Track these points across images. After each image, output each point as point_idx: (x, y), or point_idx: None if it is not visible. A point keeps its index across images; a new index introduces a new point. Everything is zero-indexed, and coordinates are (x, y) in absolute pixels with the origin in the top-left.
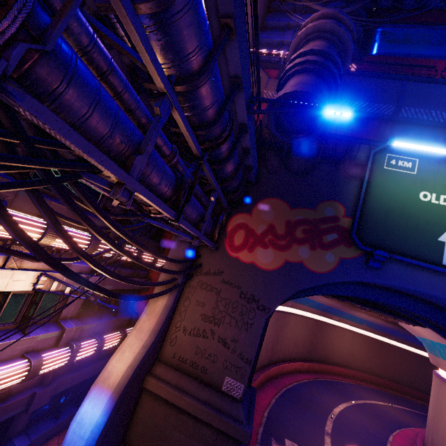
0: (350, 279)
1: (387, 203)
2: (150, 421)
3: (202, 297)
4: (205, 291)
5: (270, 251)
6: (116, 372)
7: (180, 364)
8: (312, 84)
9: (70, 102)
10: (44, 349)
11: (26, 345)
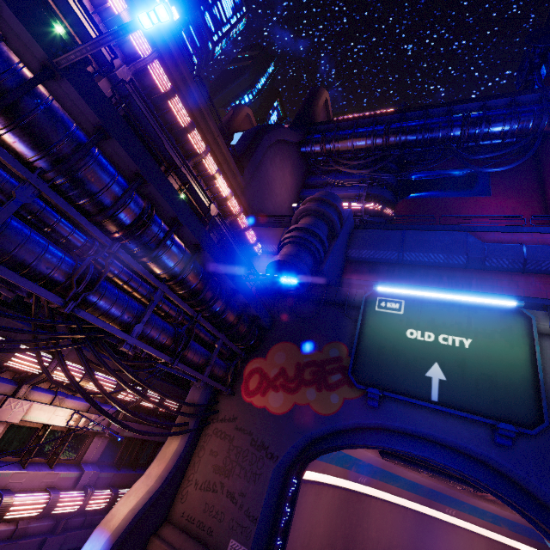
0: (354, 421)
1: (379, 341)
2: None
3: (216, 445)
4: (219, 439)
5: (280, 395)
6: (118, 515)
7: (188, 524)
8: (293, 253)
9: (101, 306)
10: (63, 489)
11: (50, 480)
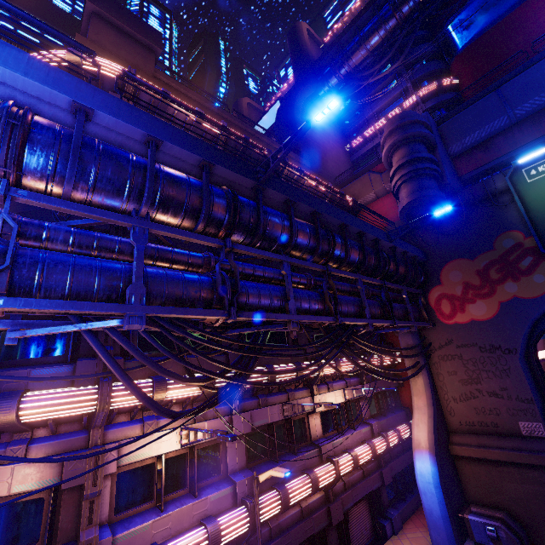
0: None
1: None
2: (477, 482)
3: (449, 367)
4: (448, 362)
5: (479, 303)
6: (421, 438)
7: (470, 428)
8: (416, 187)
9: (343, 310)
10: (368, 439)
11: (360, 436)
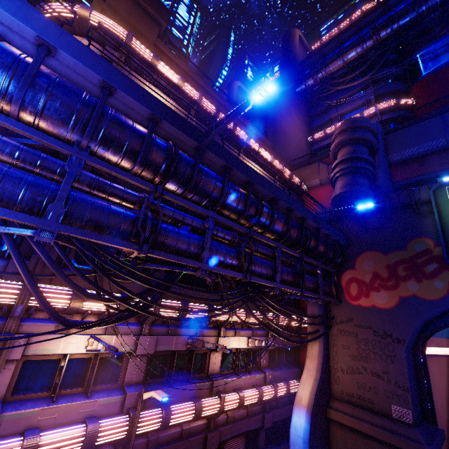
0: None
1: None
2: (344, 447)
3: (344, 341)
4: (345, 336)
5: (383, 293)
6: (303, 396)
7: (349, 398)
8: (350, 182)
9: (256, 270)
10: (260, 385)
11: (252, 381)
